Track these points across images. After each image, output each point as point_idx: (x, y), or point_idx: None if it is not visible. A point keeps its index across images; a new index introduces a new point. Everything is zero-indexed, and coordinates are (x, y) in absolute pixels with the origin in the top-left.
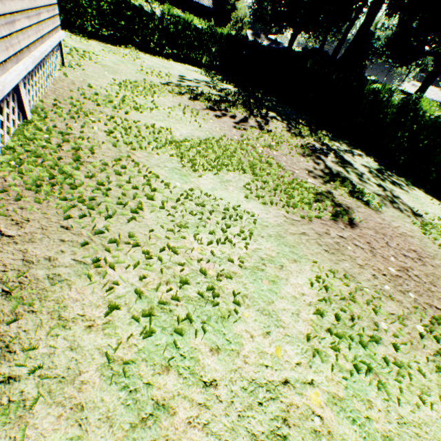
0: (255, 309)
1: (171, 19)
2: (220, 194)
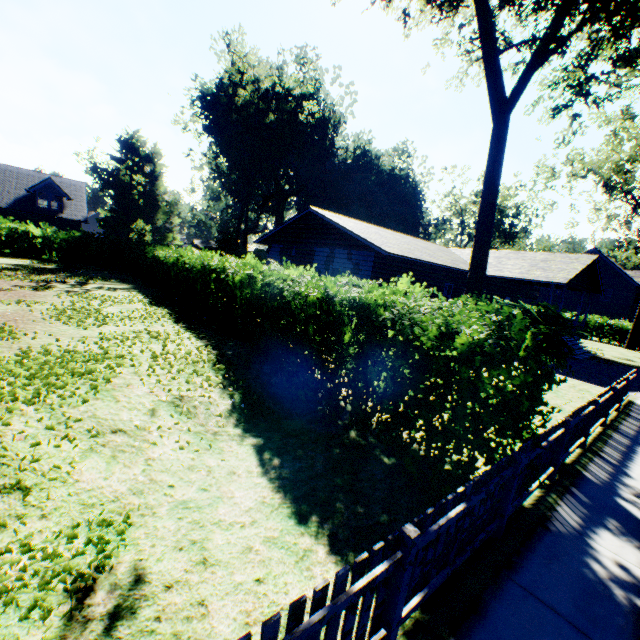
0: None
1: (5, 229)
2: None
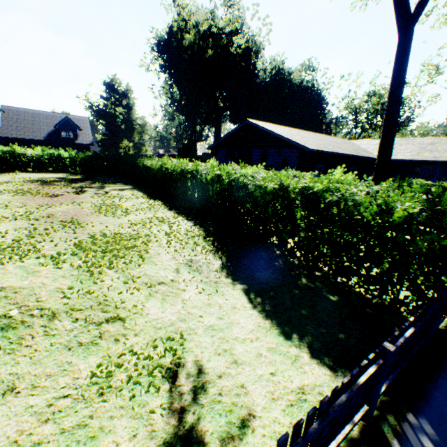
0: None
1: (47, 155)
2: None
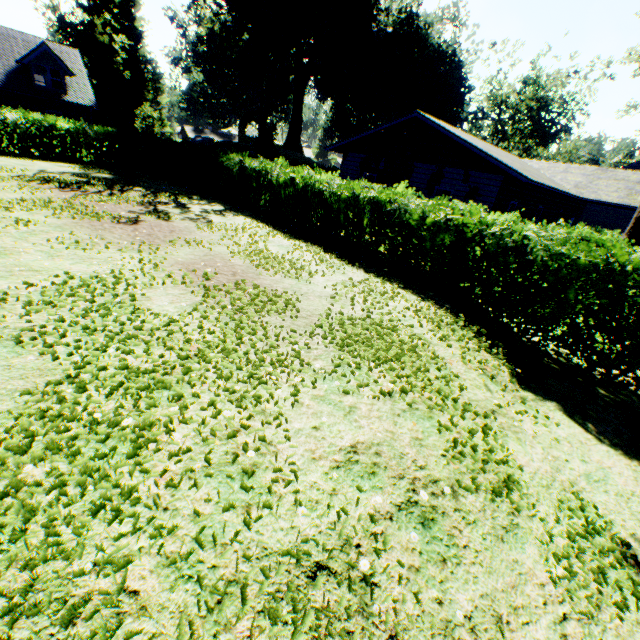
0: (14, 238)
1: (30, 122)
2: (25, 217)
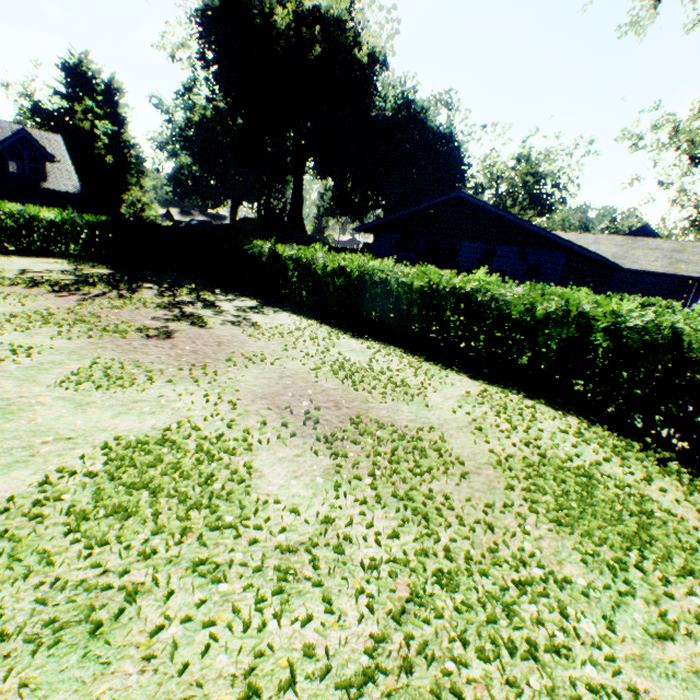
0: (16, 380)
1: (6, 214)
2: (21, 341)
